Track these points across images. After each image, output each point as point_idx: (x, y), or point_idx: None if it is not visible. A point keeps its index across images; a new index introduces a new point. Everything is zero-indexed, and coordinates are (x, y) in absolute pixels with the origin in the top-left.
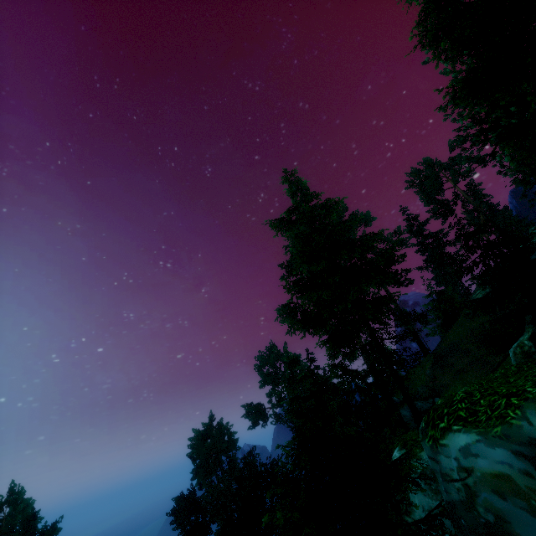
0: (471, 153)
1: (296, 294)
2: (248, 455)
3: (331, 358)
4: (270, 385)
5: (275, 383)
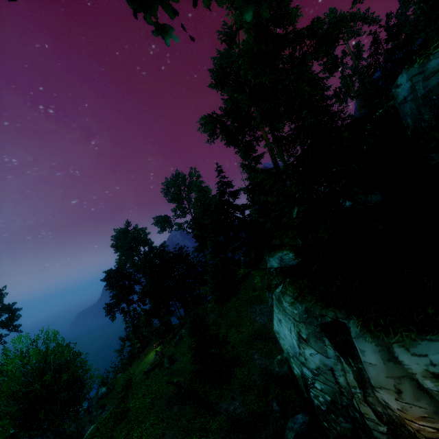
0: (368, 11)
1: (248, 66)
2: (159, 247)
3: (243, 159)
4: (176, 203)
5: (179, 201)
